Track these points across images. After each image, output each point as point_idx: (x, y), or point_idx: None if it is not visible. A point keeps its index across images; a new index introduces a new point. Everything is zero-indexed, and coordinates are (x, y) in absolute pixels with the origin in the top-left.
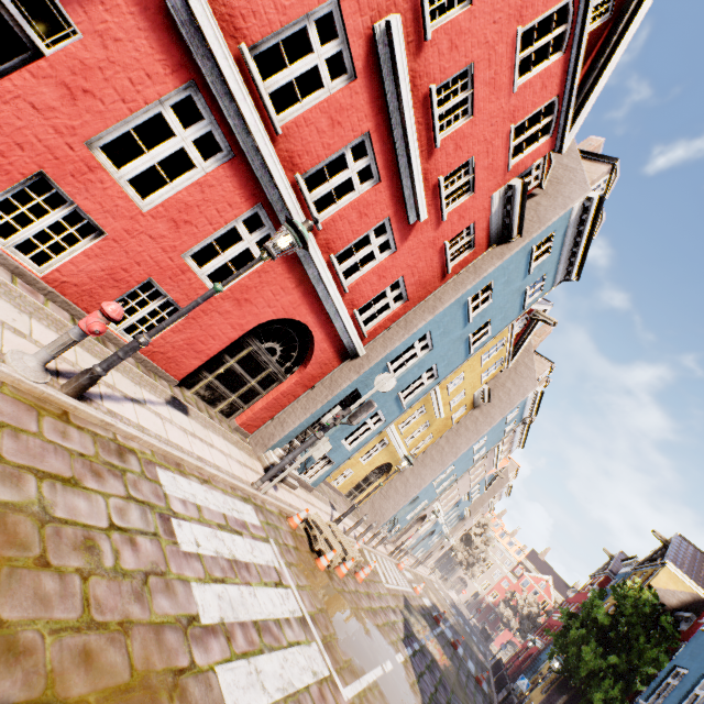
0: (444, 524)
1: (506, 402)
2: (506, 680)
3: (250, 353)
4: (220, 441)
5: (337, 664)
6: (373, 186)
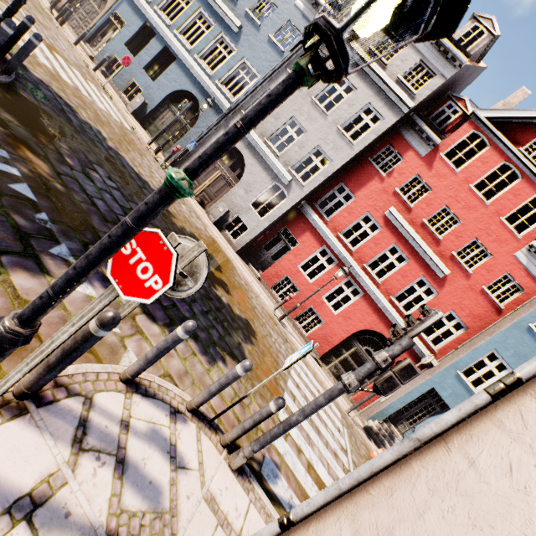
0: None
1: None
2: None
3: (355, 351)
4: None
5: None
6: (406, 263)
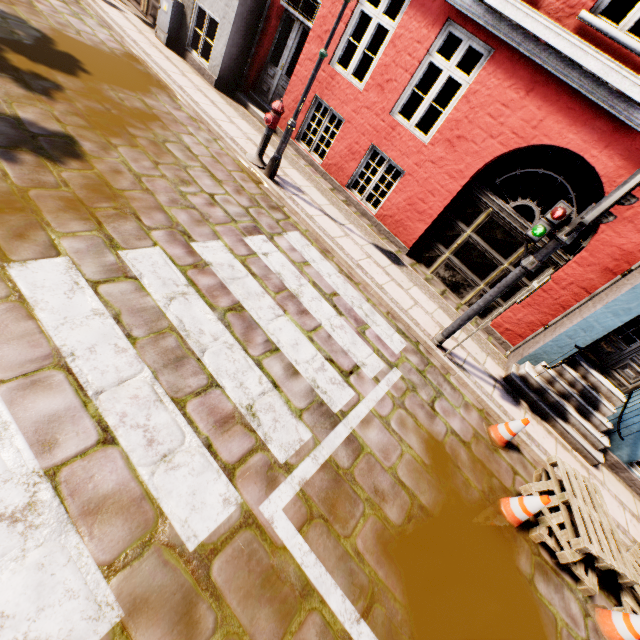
0: None
1: None
2: None
3: (490, 218)
4: (426, 301)
5: (321, 503)
6: None
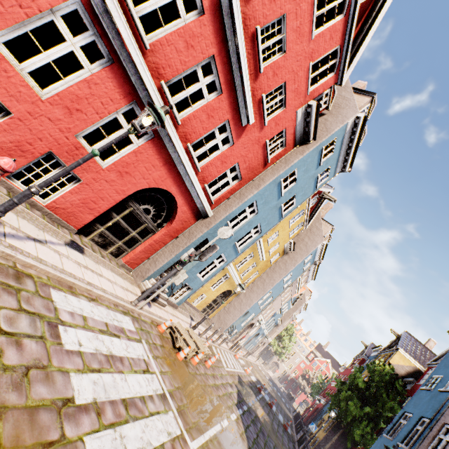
0: (265, 329)
1: (304, 250)
2: (302, 425)
3: (131, 212)
4: (108, 273)
5: (187, 425)
6: (217, 96)
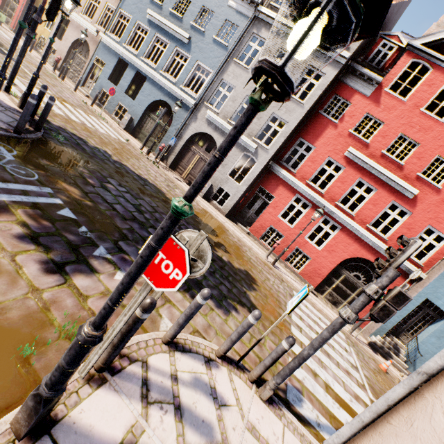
0: None
1: None
2: None
3: (345, 278)
4: (333, 313)
5: (375, 395)
6: (374, 192)
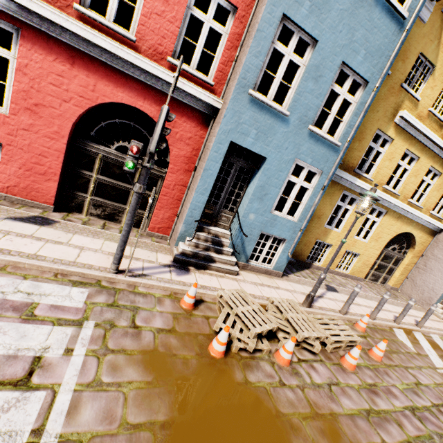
0: None
1: None
2: None
3: (104, 161)
4: (92, 241)
5: None
6: None
